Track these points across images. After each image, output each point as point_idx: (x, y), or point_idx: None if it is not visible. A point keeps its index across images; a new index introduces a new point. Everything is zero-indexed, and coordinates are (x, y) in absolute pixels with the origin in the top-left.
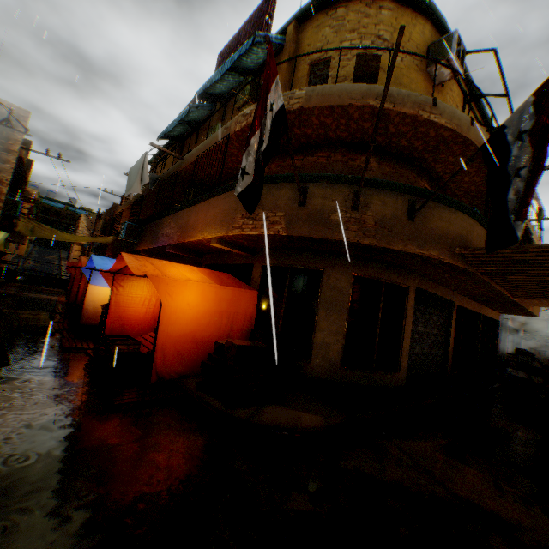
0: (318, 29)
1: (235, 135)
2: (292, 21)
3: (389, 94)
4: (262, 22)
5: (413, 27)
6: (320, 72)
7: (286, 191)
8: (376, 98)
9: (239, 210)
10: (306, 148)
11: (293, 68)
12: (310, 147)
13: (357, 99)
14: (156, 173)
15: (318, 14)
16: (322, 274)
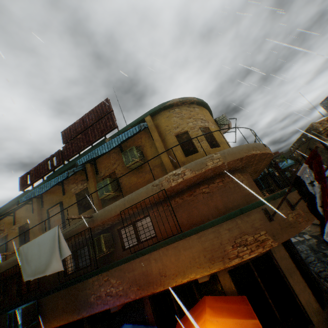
0: (168, 118)
1: (169, 188)
2: (147, 114)
3: (254, 146)
4: (109, 114)
5: (207, 113)
6: (183, 138)
7: (254, 216)
8: (252, 149)
9: (226, 243)
10: (206, 180)
11: (162, 137)
12: (208, 179)
13: (246, 152)
14: (1, 231)
15: (163, 110)
16: (269, 253)
